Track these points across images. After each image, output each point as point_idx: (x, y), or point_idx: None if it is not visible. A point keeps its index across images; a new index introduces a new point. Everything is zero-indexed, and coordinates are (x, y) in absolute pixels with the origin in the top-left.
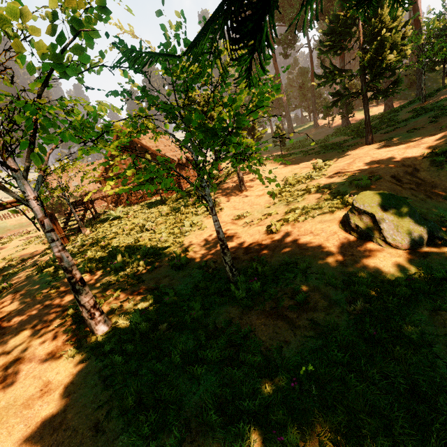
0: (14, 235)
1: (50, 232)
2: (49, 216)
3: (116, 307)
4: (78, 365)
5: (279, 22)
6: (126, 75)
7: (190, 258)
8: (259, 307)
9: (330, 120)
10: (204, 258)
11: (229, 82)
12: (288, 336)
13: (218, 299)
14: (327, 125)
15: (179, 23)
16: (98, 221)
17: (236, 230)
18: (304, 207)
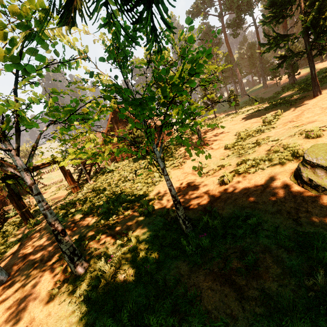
0: (53, 183)
1: (37, 195)
2: (66, 172)
3: (94, 249)
4: (56, 306)
5: (228, 10)
6: (77, 65)
7: (156, 206)
8: (207, 267)
9: (278, 80)
10: (167, 206)
11: (163, 56)
12: (235, 309)
13: (170, 253)
14: (275, 84)
15: (117, 12)
16: (99, 173)
17: (195, 181)
18: (254, 159)
